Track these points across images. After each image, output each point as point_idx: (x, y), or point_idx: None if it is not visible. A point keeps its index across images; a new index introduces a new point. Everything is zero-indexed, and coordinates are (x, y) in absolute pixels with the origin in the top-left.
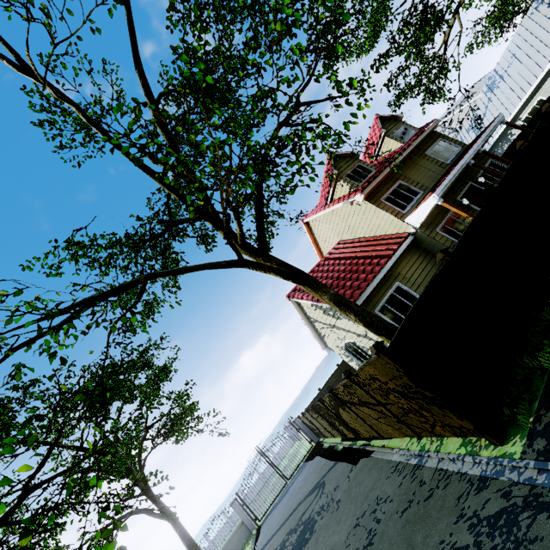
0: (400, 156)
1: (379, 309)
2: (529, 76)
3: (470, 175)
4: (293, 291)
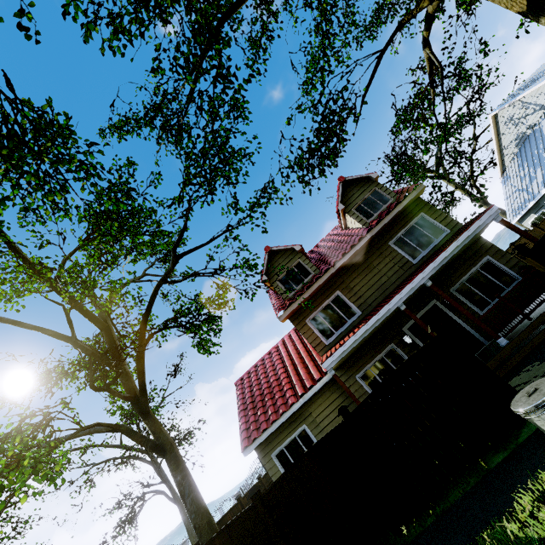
0: (342, 259)
1: (277, 453)
2: None
3: (440, 287)
4: (241, 379)
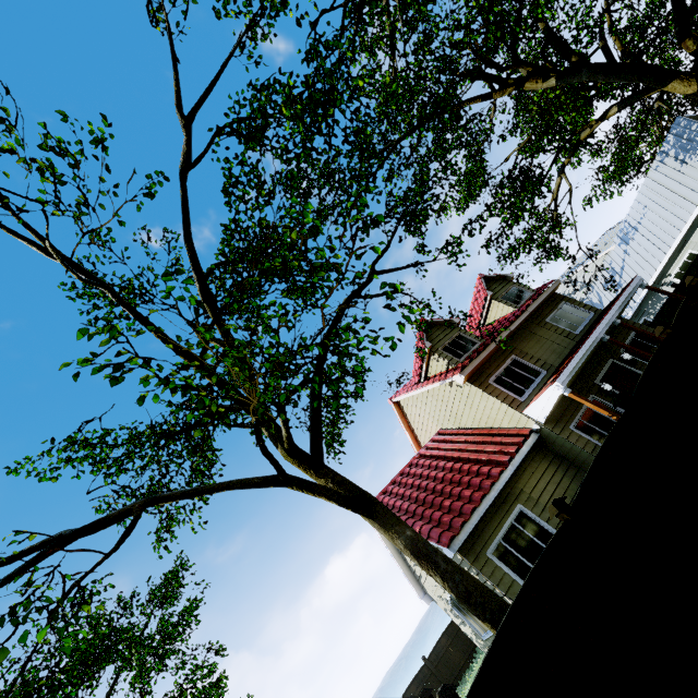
0: (511, 325)
1: (493, 550)
2: (670, 229)
3: (610, 350)
4: None
